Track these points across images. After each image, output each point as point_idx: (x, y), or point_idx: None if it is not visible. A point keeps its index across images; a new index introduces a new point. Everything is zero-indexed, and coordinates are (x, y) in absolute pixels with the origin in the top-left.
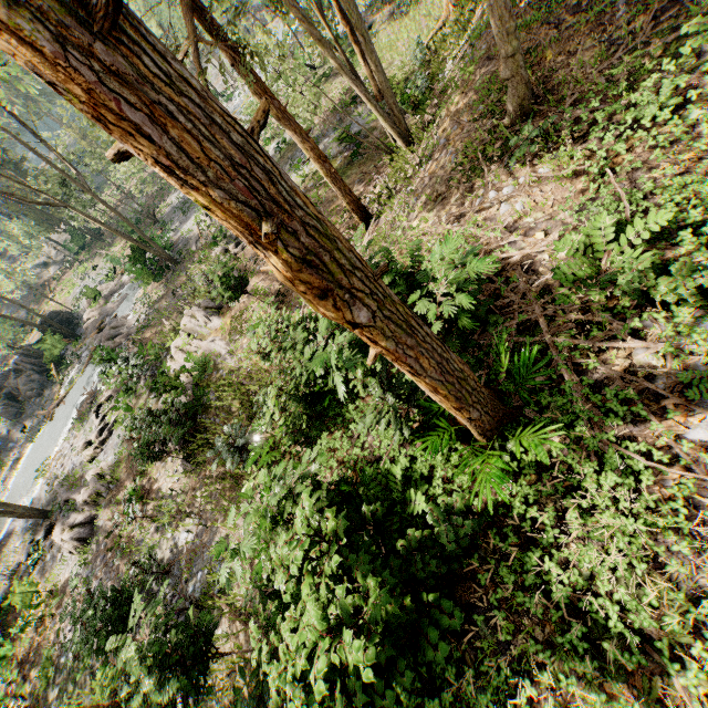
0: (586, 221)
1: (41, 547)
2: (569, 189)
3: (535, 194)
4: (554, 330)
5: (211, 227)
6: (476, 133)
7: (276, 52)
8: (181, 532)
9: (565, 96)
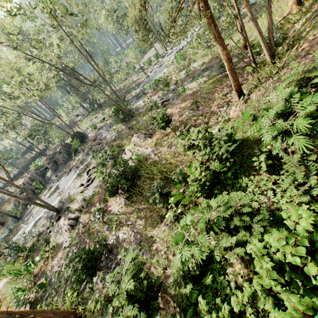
0: None
1: (54, 225)
2: None
3: None
4: None
5: (150, 103)
6: None
7: (187, 39)
8: (120, 233)
9: None
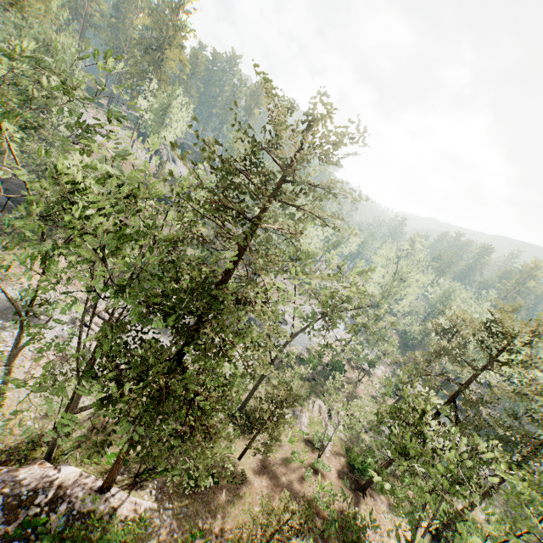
0: None
1: None
2: None
3: None
4: None
5: None
6: None
7: None
8: None
9: None
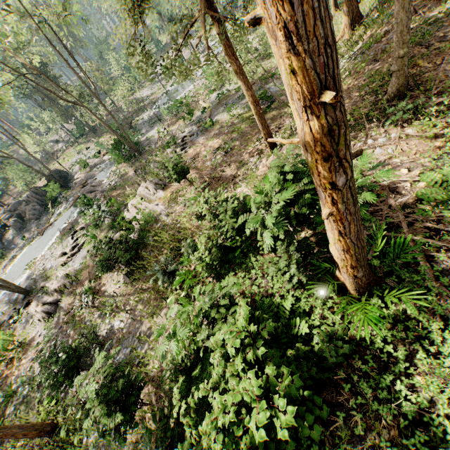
0: (441, 166)
1: (21, 312)
2: (430, 144)
3: (403, 145)
4: (411, 231)
5: (167, 136)
6: (361, 103)
7: None
8: (116, 321)
9: (430, 88)
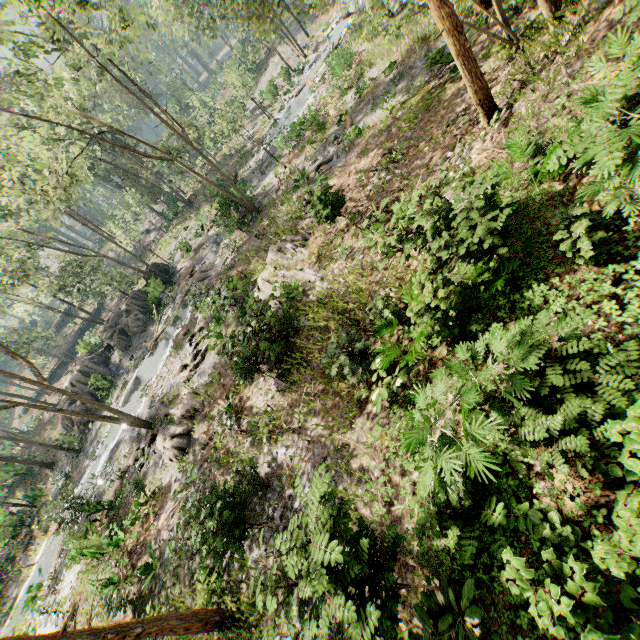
0: None
1: (146, 452)
2: None
3: None
4: None
5: (291, 176)
6: None
7: (345, 22)
8: (279, 448)
9: None
